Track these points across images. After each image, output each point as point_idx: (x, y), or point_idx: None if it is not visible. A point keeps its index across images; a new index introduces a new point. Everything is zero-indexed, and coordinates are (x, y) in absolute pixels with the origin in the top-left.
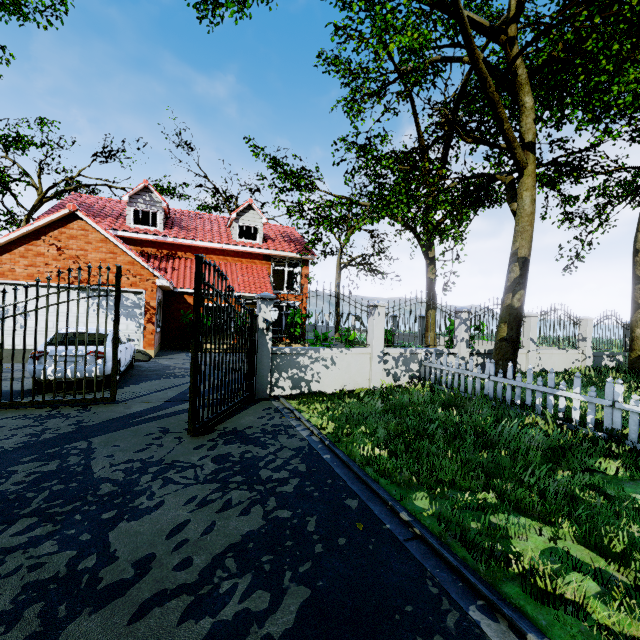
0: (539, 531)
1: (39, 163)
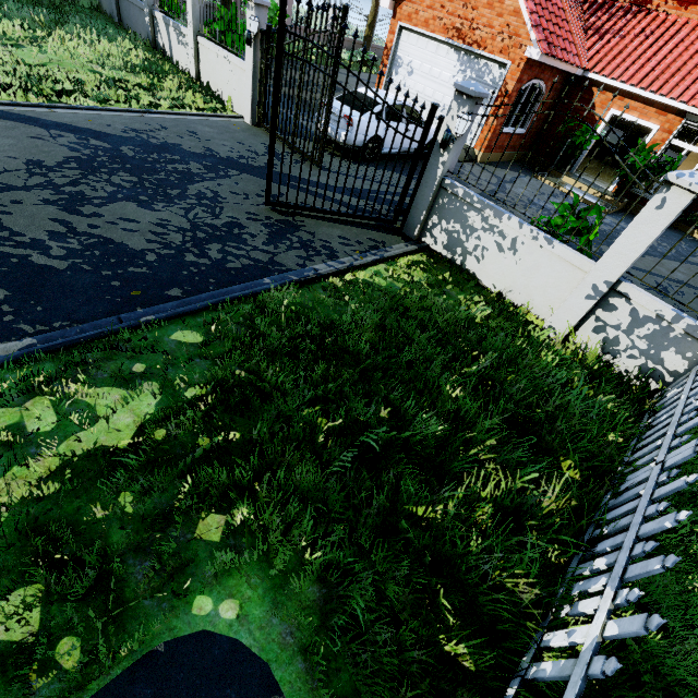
0: (114, 409)
1: None
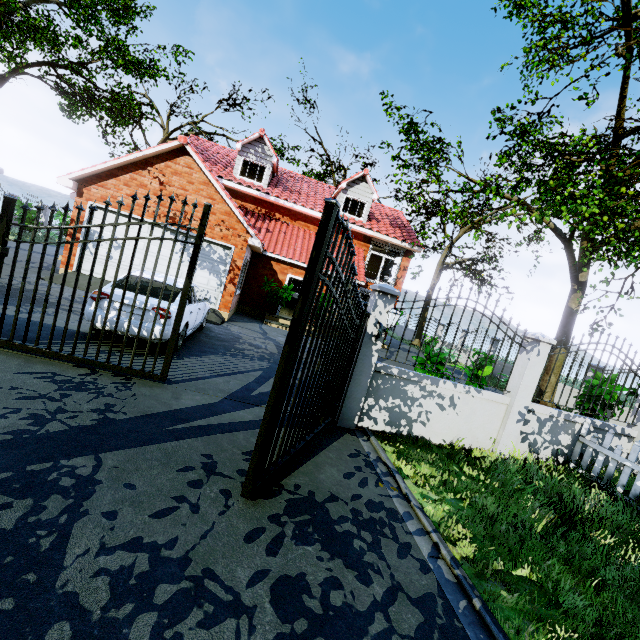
0: None
1: (171, 104)
